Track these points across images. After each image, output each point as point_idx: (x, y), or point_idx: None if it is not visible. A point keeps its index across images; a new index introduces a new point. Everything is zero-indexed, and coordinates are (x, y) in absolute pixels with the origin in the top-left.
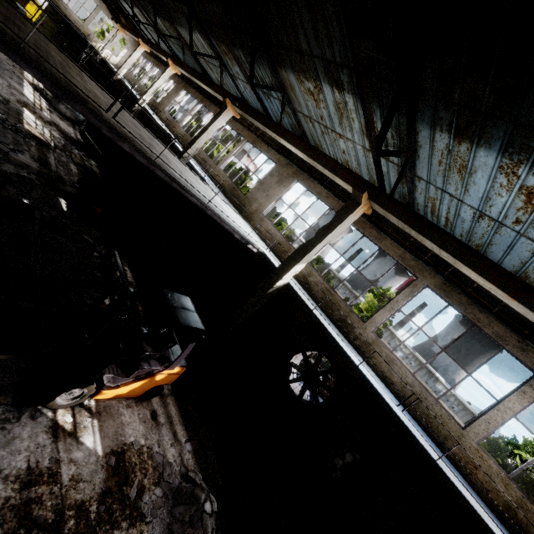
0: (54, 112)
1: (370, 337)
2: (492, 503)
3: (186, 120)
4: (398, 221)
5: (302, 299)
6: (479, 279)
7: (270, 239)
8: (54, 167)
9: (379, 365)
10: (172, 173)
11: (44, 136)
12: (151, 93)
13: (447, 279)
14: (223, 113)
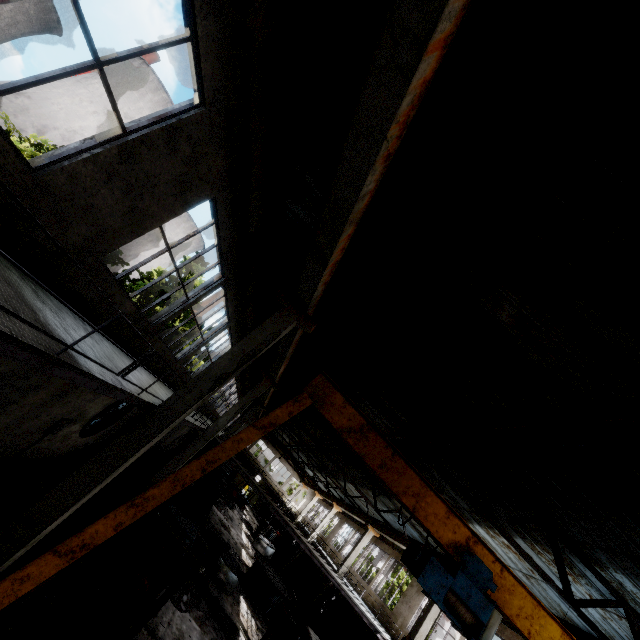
0: (254, 550)
1: None
2: None
3: (346, 548)
4: None
5: None
6: None
7: None
8: None
9: None
10: (322, 562)
11: (249, 564)
12: (319, 529)
13: None
14: (366, 533)
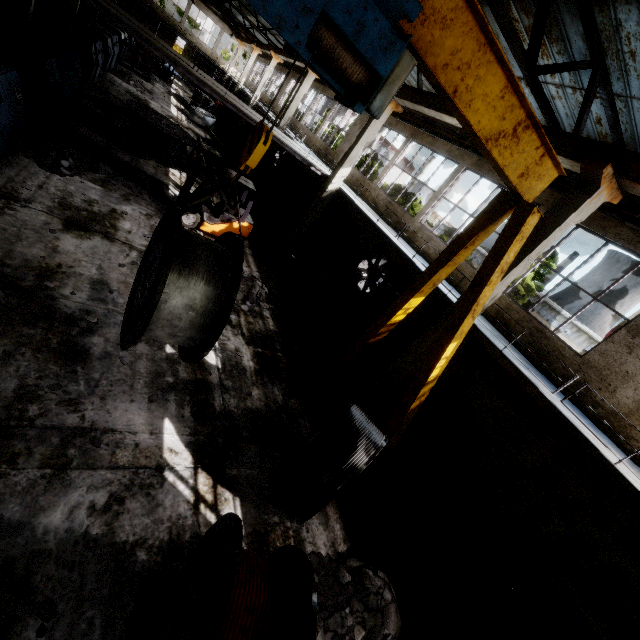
0: (191, 123)
1: (416, 227)
2: (487, 314)
3: None
4: (408, 103)
5: (348, 196)
6: (452, 121)
7: (351, 179)
8: (189, 150)
9: (420, 245)
10: (239, 107)
11: None
12: (261, 89)
13: (481, 154)
14: (306, 78)
